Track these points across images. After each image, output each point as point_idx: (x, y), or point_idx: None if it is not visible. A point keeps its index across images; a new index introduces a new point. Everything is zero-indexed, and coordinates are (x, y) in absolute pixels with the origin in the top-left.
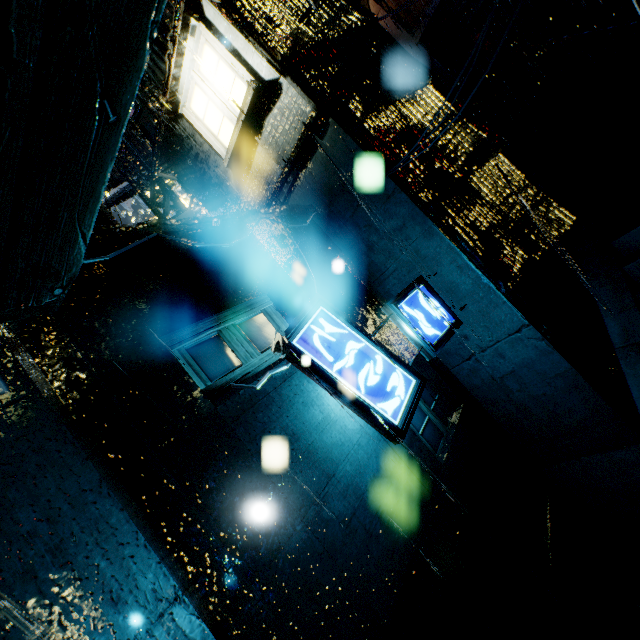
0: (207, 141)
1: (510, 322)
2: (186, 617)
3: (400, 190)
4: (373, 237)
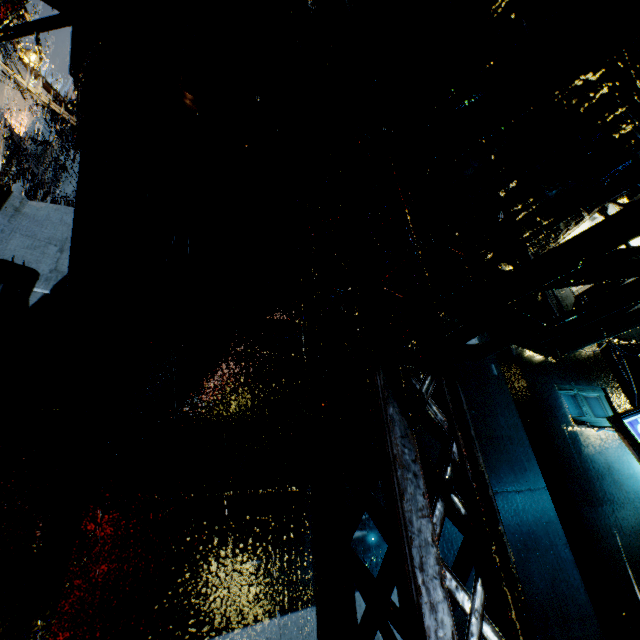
0: None
1: None
2: (547, 497)
3: None
4: None
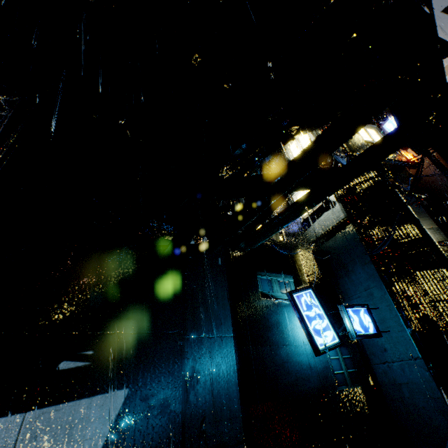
0: None
1: (411, 352)
2: (231, 341)
3: (372, 263)
4: (353, 277)
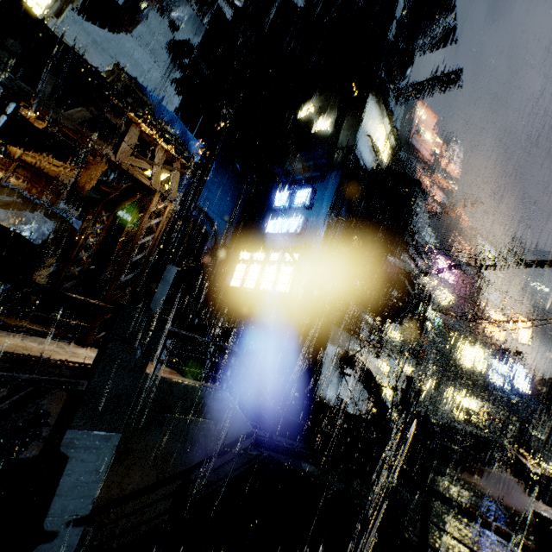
0: (454, 405)
1: None
2: None
3: None
4: None
